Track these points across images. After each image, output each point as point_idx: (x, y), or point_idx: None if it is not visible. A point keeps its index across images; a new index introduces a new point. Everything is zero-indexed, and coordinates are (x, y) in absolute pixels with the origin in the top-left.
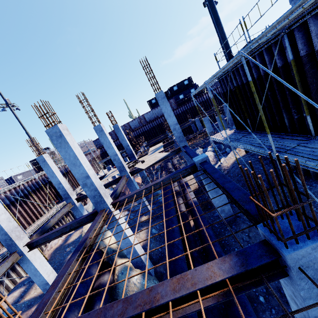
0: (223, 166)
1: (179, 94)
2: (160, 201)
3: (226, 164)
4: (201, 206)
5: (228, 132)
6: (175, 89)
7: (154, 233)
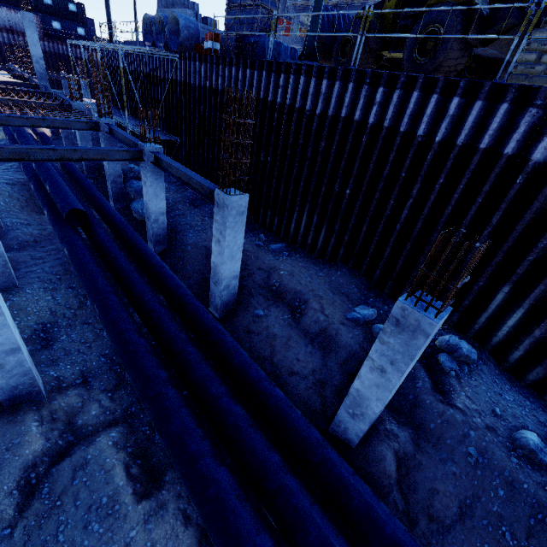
0: None
1: (53, 18)
2: None
3: None
4: None
5: None
6: (46, 1)
7: None
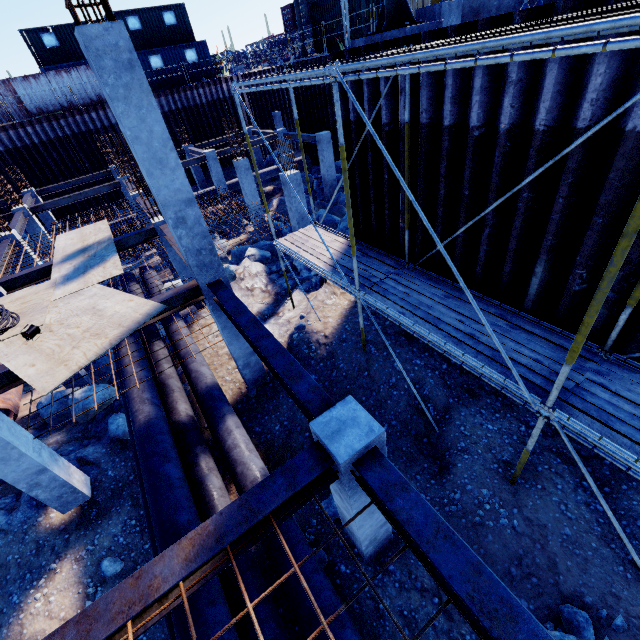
0: (312, 330)
1: (149, 51)
2: (120, 432)
3: (321, 327)
4: (265, 460)
5: (329, 239)
6: (132, 25)
7: (113, 573)
